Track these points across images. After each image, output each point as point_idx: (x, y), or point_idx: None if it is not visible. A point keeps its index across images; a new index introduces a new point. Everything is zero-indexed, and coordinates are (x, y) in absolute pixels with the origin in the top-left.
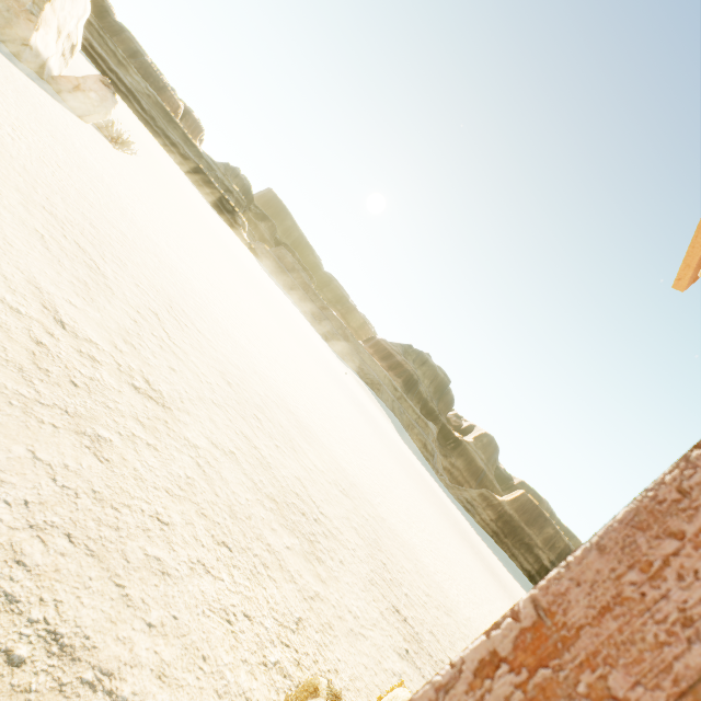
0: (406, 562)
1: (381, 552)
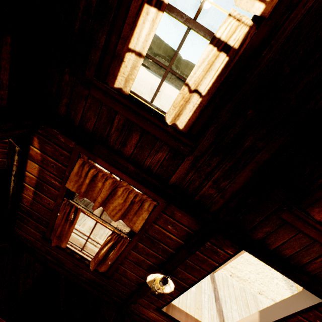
0: None
1: None
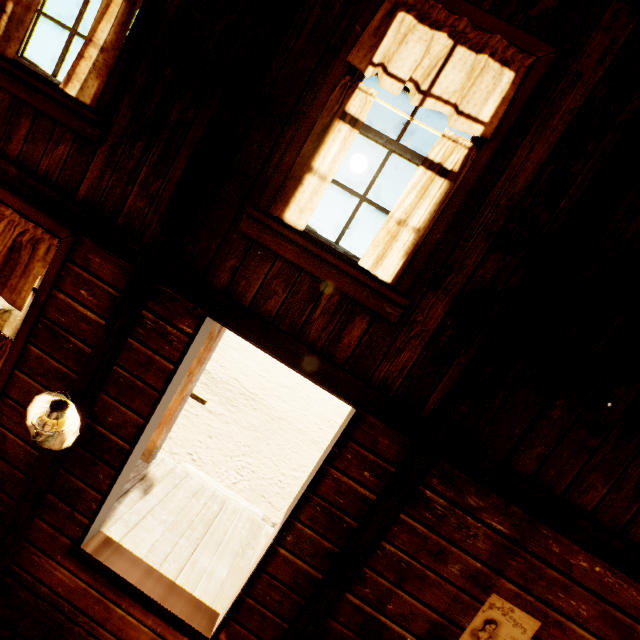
0: (254, 365)
1: (215, 353)
